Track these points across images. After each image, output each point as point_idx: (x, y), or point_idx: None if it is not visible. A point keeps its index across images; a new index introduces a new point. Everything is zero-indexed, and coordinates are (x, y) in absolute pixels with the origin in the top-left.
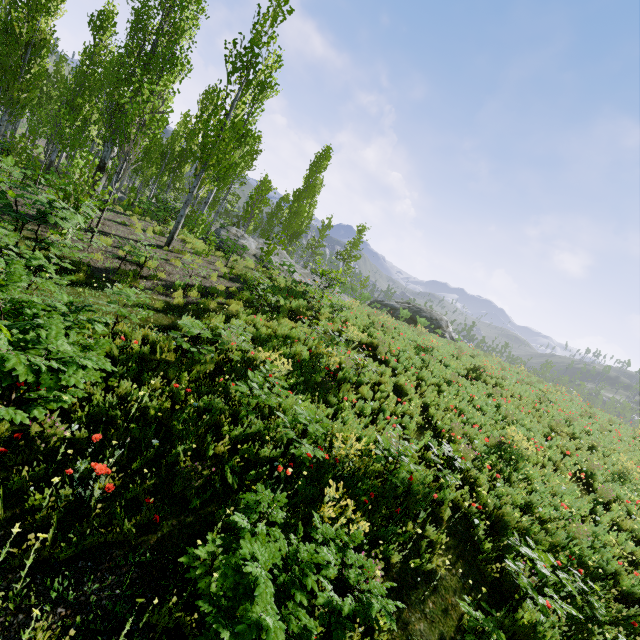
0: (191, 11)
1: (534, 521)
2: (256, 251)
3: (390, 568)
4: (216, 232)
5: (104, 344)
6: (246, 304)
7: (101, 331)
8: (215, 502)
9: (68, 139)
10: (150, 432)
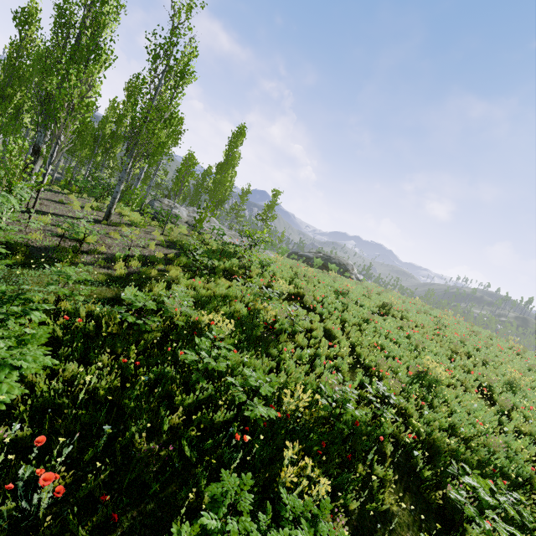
0: (111, 6)
1: (459, 442)
2: (188, 218)
3: (349, 516)
4: (150, 204)
5: (42, 336)
6: (184, 268)
7: (39, 318)
8: (175, 480)
9: (1, 126)
10: (101, 416)
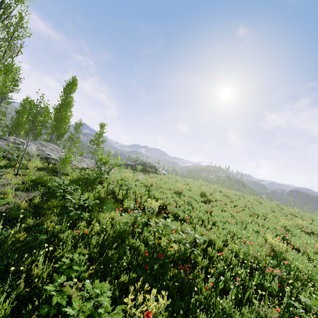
0: None
1: None
2: (38, 152)
3: None
4: None
5: None
6: (57, 213)
7: None
8: None
9: None
10: None
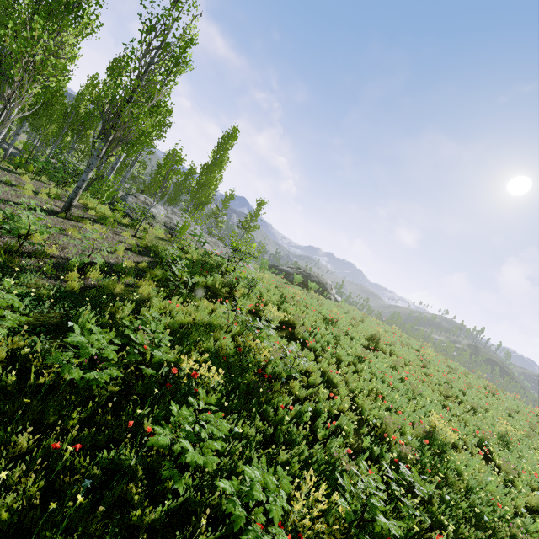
0: None
1: (486, 538)
2: (165, 219)
3: None
4: (123, 198)
5: None
6: (158, 283)
7: None
8: None
9: None
10: None
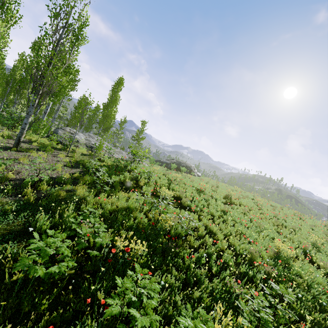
0: None
1: None
2: (85, 141)
3: None
4: (55, 131)
5: None
6: (89, 185)
7: None
8: None
9: None
10: None
